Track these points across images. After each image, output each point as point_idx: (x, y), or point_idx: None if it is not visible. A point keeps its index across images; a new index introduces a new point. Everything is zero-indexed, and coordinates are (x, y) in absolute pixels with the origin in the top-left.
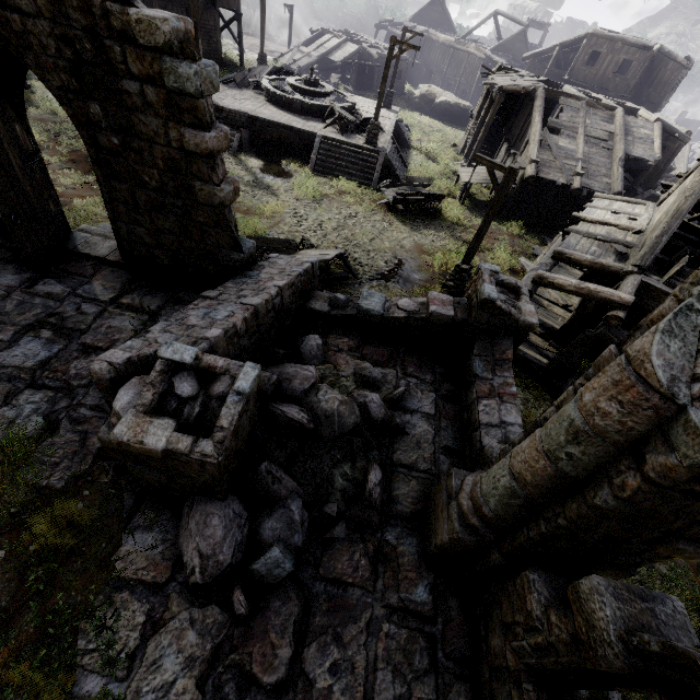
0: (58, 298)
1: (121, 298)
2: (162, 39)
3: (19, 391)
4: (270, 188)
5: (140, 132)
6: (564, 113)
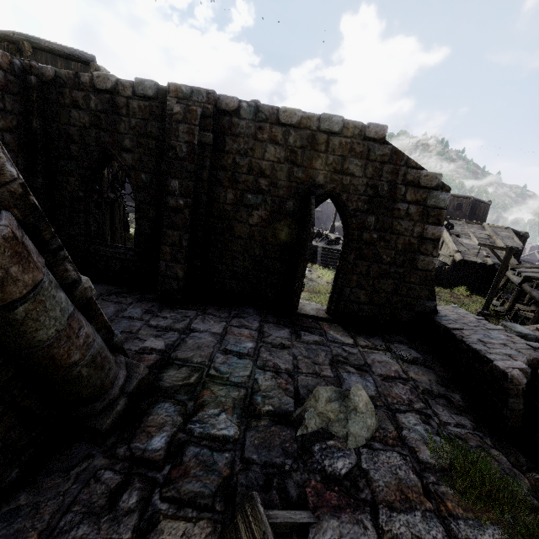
0: (324, 343)
1: (358, 341)
2: (435, 183)
3: (393, 415)
4: (307, 277)
5: (394, 230)
6: (456, 227)
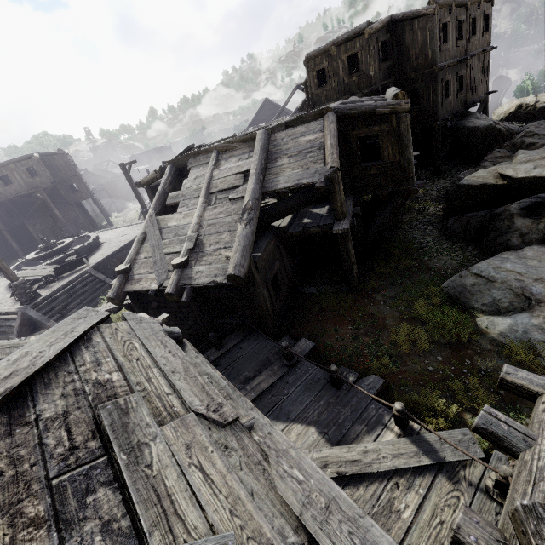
0: None
1: None
2: None
3: None
4: None
5: None
6: (188, 177)
